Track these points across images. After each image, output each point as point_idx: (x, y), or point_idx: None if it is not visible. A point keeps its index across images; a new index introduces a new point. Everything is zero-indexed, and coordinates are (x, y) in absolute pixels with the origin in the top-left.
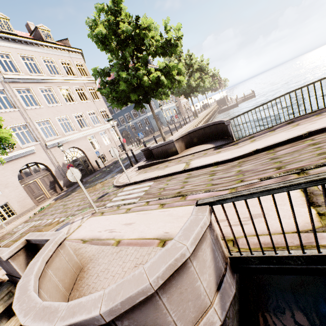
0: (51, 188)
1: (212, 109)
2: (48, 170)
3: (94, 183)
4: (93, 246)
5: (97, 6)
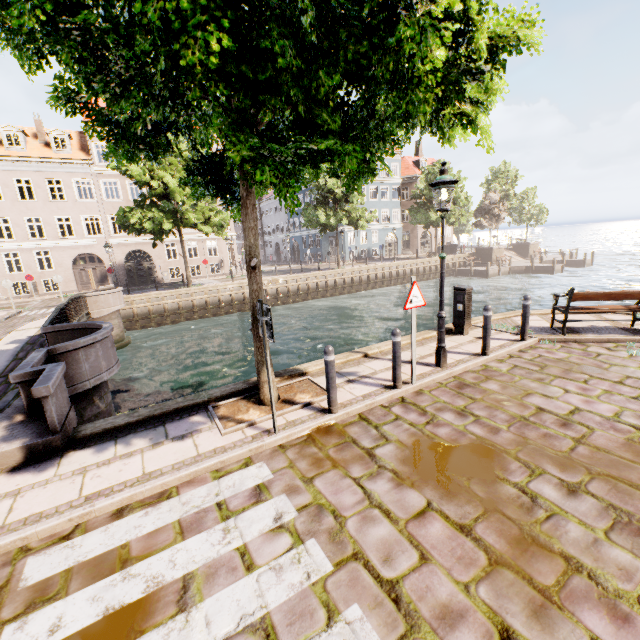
0: (100, 281)
1: (423, 262)
2: (104, 265)
3: None
4: None
5: None
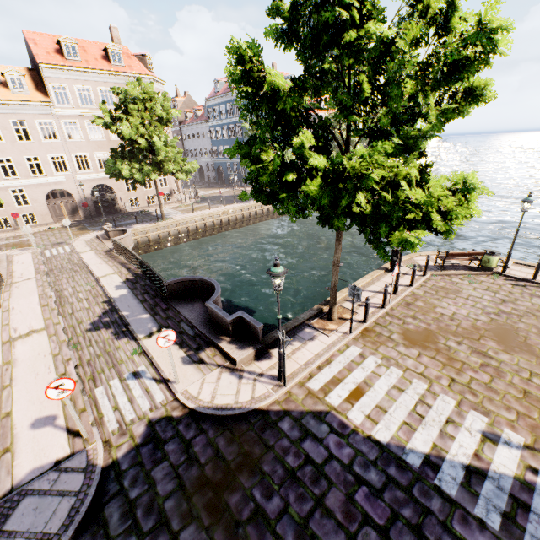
0: (72, 213)
1: None
2: (73, 199)
3: (87, 228)
4: (6, 264)
5: (113, 89)
